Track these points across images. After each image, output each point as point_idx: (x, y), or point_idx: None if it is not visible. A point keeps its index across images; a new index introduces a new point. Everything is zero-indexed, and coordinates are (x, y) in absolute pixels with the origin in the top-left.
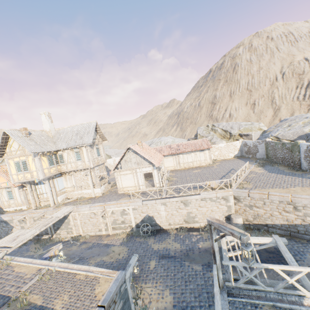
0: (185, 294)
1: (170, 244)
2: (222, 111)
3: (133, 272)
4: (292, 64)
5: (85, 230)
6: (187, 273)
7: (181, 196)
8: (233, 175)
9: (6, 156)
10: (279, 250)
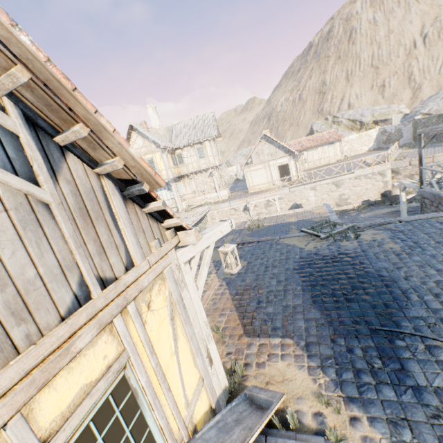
0: None
1: None
2: (336, 102)
3: None
4: (439, 20)
5: None
6: None
7: (332, 178)
8: (389, 149)
9: None
10: None
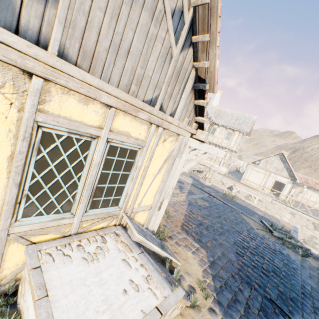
0: None
1: None
2: None
3: None
4: None
5: None
6: None
7: (315, 219)
8: None
9: None
10: None
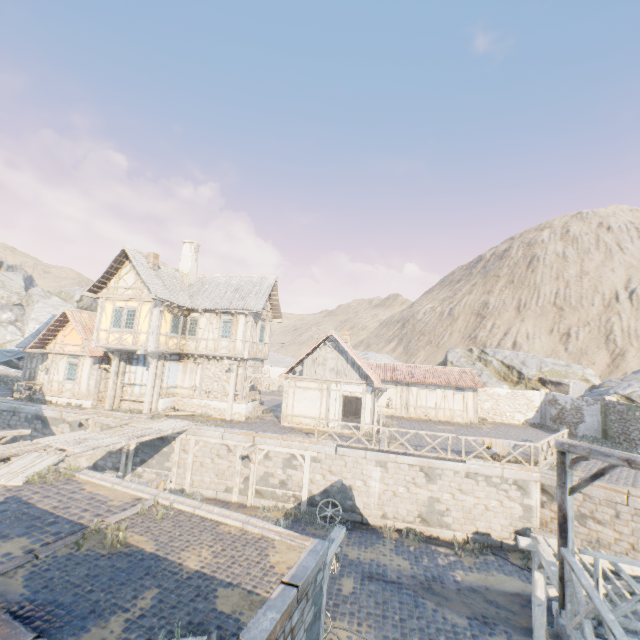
0: None
1: (385, 557)
2: (497, 333)
3: None
4: None
5: (195, 482)
6: (433, 624)
7: (422, 456)
8: (543, 440)
9: (105, 293)
10: None
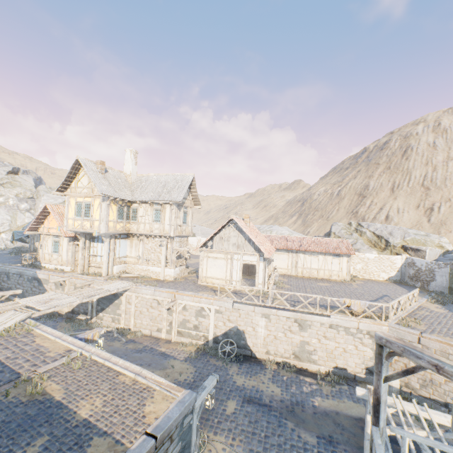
0: None
1: (264, 384)
2: (374, 209)
3: (204, 405)
4: None
5: (137, 324)
6: (289, 441)
7: (297, 311)
8: (393, 301)
9: (69, 192)
10: None
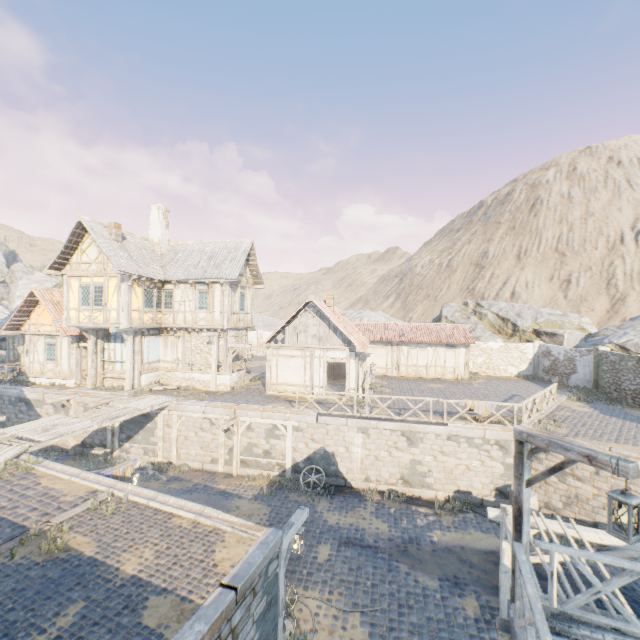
0: (398, 632)
1: (365, 521)
2: (496, 283)
3: (291, 549)
4: None
5: (182, 454)
6: (404, 588)
7: (404, 421)
8: (527, 399)
9: (69, 269)
10: (628, 585)
